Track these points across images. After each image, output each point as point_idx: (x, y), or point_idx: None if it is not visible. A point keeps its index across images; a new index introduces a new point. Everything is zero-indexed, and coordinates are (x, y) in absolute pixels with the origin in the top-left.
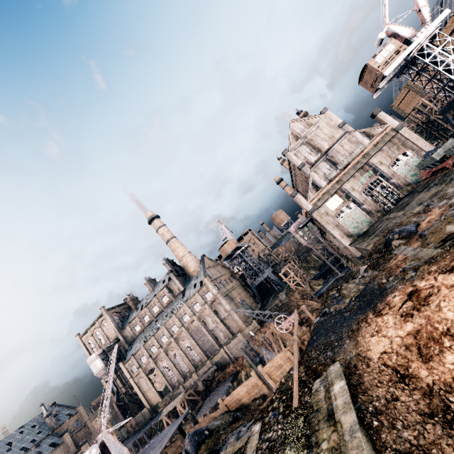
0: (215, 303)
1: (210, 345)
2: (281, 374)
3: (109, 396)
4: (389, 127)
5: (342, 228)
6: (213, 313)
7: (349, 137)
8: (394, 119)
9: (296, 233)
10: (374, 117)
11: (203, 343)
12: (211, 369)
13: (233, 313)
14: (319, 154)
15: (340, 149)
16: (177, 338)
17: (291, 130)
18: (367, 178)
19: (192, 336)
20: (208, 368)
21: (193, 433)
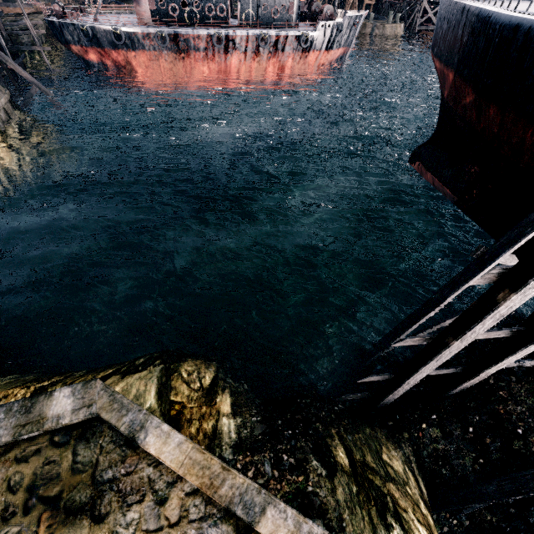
0: None
1: None
2: None
3: None
4: None
5: None
6: None
7: None
8: None
9: None
10: None
11: None
12: None
13: None
14: None
15: None
16: None
17: None
18: None
19: None
20: None
21: None
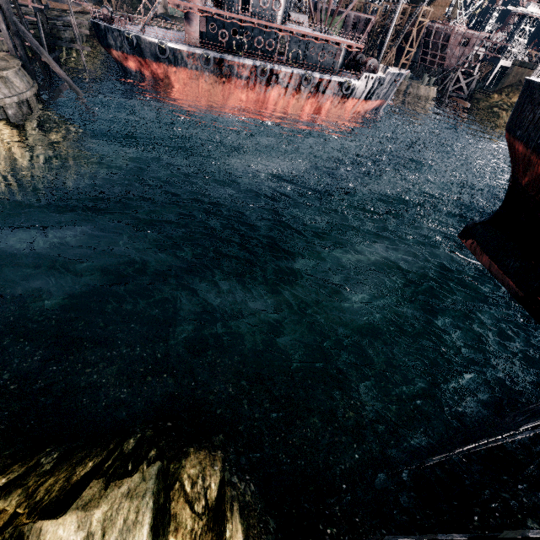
0: None
1: None
2: None
3: None
4: None
5: None
6: None
7: None
8: None
9: None
10: None
11: None
12: None
13: None
14: None
15: None
16: None
17: None
18: None
19: None
20: None
21: None
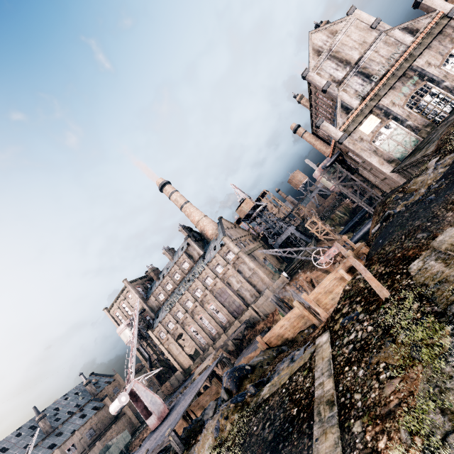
0: (238, 263)
1: (236, 305)
2: (332, 299)
3: (135, 347)
4: (440, 13)
5: (381, 153)
6: (237, 273)
7: (385, 39)
8: (445, 2)
9: (323, 174)
10: (417, 6)
11: (230, 304)
12: (240, 327)
13: (258, 271)
14: (348, 67)
15: (375, 56)
16: (202, 302)
17: (311, 45)
18: (410, 87)
19: (217, 298)
20: (237, 327)
21: (231, 370)
